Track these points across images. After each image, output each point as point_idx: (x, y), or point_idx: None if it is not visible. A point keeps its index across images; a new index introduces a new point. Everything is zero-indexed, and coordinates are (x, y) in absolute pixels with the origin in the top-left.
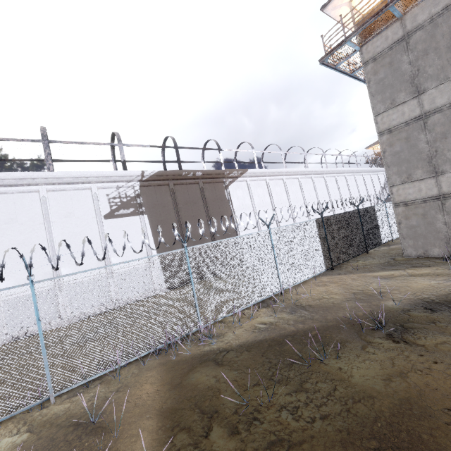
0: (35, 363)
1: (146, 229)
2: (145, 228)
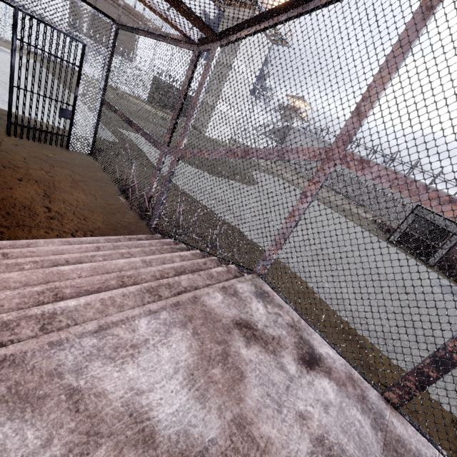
0: (1, 23)
1: (66, 12)
2: (65, 10)
